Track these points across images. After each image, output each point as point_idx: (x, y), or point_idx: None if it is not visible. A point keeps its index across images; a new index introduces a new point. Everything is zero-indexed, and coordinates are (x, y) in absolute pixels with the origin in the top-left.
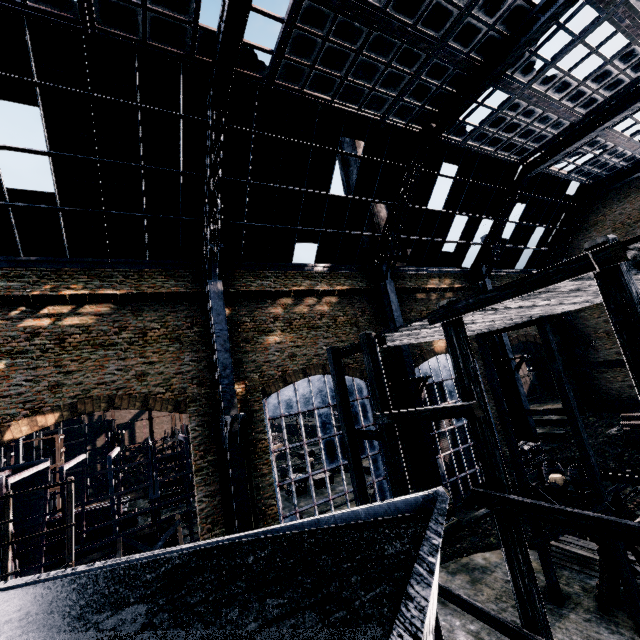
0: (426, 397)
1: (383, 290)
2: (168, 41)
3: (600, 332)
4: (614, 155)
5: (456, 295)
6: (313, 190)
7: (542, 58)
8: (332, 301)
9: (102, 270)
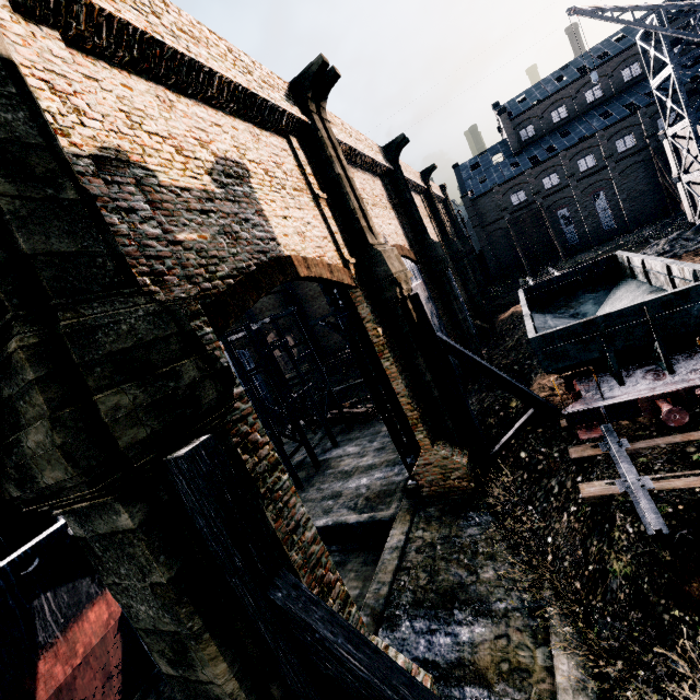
0: None
1: None
2: None
3: (318, 314)
4: None
5: None
6: None
7: None
8: None
9: None
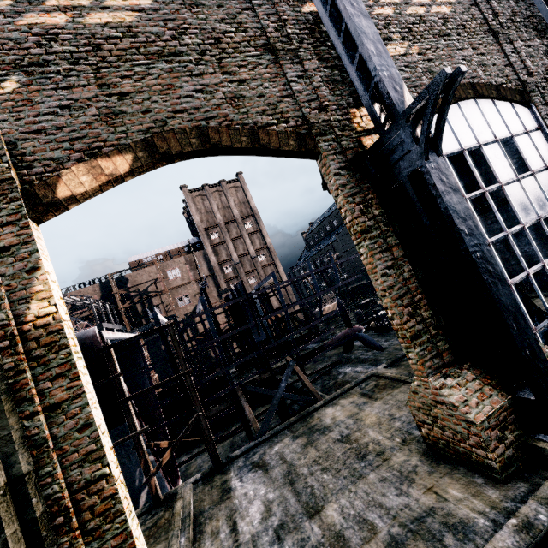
0: None
1: None
2: None
3: None
4: None
5: None
6: None
7: None
8: (449, 1)
9: None
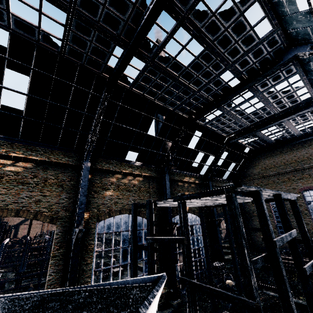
0: (176, 233)
1: (164, 178)
2: (93, 66)
3: (255, 213)
4: (262, 141)
5: (196, 186)
6: (140, 131)
7: (234, 103)
8: (140, 179)
9: (34, 147)
